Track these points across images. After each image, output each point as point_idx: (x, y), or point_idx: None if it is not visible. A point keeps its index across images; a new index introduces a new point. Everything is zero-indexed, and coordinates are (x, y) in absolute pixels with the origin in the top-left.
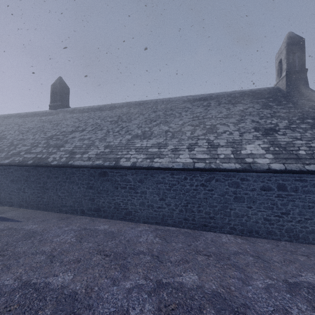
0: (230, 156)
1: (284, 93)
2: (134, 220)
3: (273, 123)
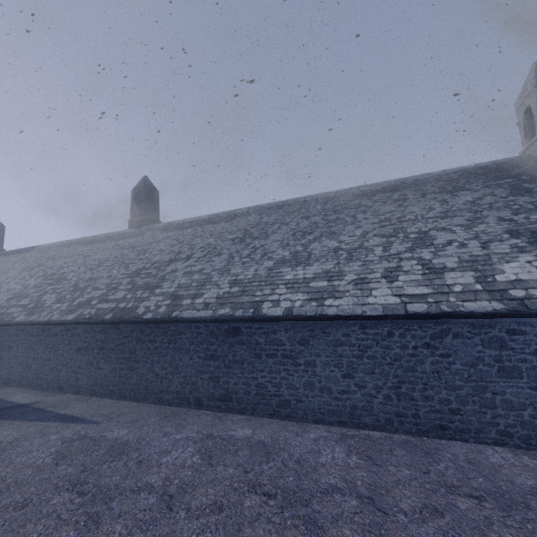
0: (474, 287)
1: None
2: (296, 418)
3: None
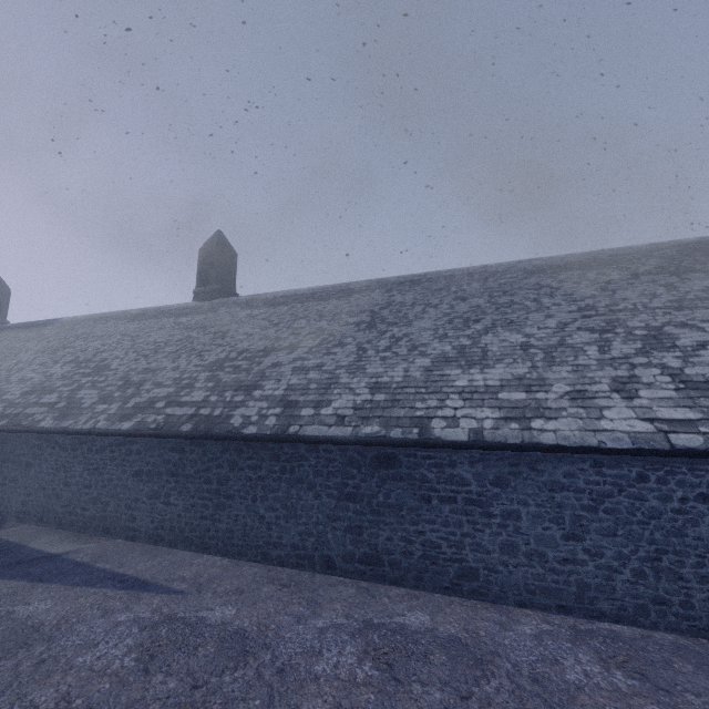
0: None
1: None
2: (488, 596)
3: None
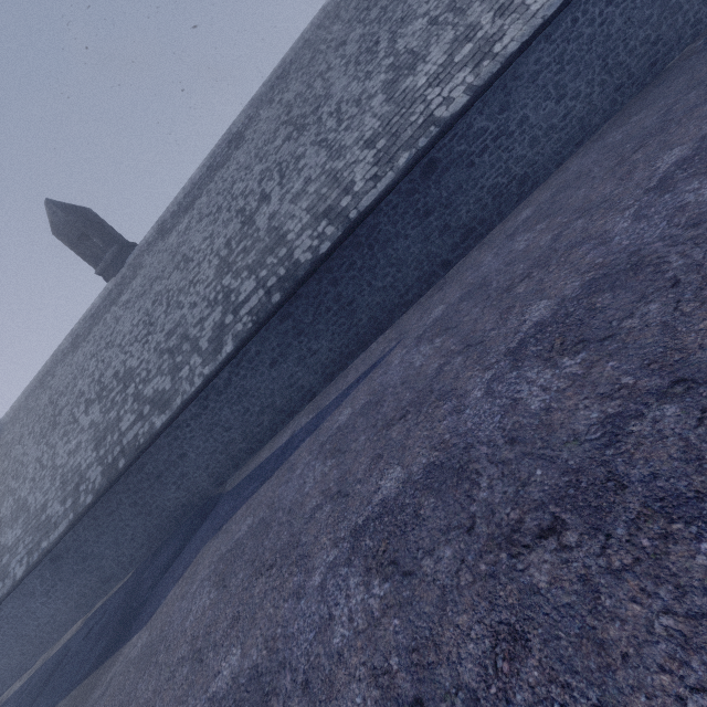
0: None
1: None
2: (540, 181)
3: None
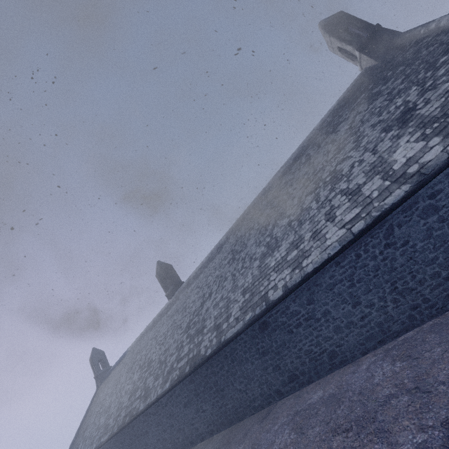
0: (384, 185)
1: (379, 66)
2: (348, 360)
3: (399, 105)
